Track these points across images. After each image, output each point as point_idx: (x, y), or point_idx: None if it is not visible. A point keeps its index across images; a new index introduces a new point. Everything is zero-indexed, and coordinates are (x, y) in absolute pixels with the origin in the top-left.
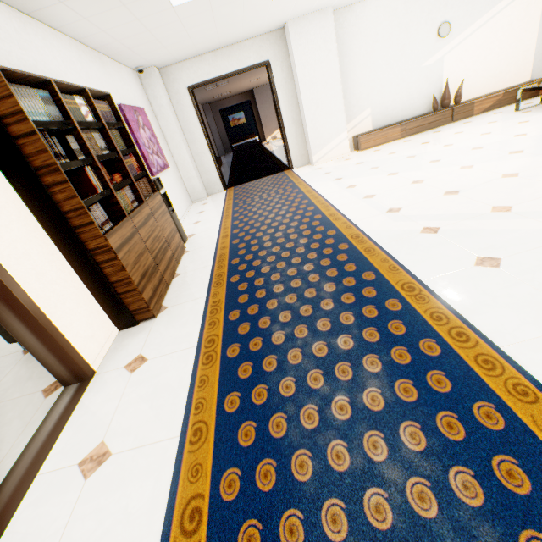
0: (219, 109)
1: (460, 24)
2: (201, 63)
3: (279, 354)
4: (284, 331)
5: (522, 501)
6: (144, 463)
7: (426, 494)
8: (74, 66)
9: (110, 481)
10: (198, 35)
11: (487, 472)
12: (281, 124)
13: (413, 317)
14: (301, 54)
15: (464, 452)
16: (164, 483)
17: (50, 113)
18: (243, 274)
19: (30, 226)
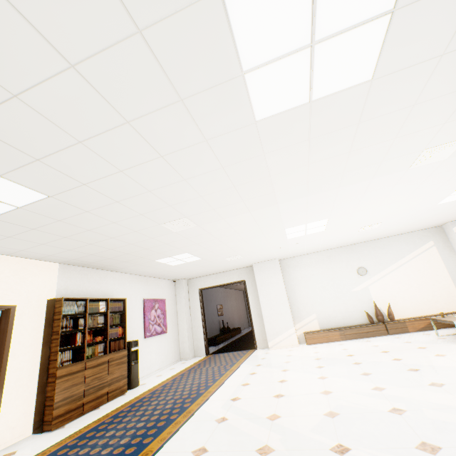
0: None
1: (374, 268)
2: (209, 278)
3: None
4: None
5: None
6: None
7: None
8: (125, 285)
9: None
10: (198, 270)
11: None
12: (250, 315)
13: None
14: (260, 279)
15: None
16: None
17: (79, 310)
18: (115, 418)
19: (36, 355)
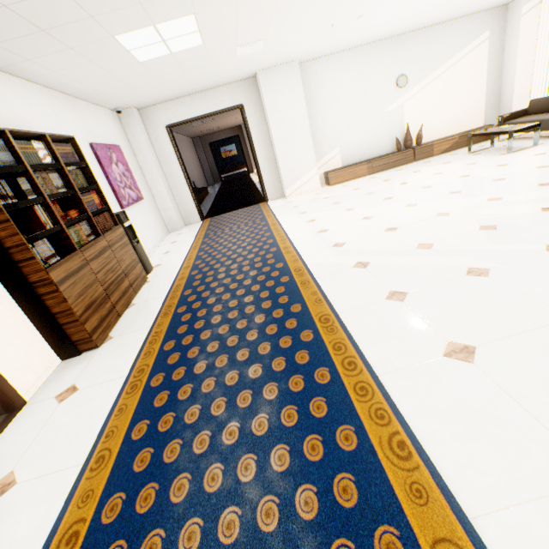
0: (209, 142)
1: (416, 77)
2: (179, 105)
3: (195, 383)
4: (208, 361)
5: (345, 513)
6: (43, 491)
7: (273, 510)
8: (44, 111)
9: (7, 509)
10: (171, 82)
11: (327, 489)
12: (255, 161)
13: (319, 347)
14: (271, 100)
15: (316, 471)
16: (55, 510)
17: (1, 158)
18: (190, 305)
19: None
